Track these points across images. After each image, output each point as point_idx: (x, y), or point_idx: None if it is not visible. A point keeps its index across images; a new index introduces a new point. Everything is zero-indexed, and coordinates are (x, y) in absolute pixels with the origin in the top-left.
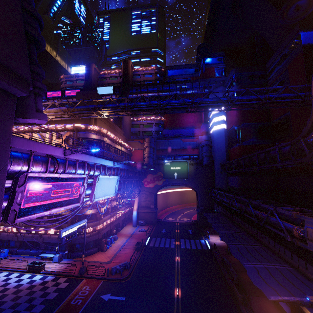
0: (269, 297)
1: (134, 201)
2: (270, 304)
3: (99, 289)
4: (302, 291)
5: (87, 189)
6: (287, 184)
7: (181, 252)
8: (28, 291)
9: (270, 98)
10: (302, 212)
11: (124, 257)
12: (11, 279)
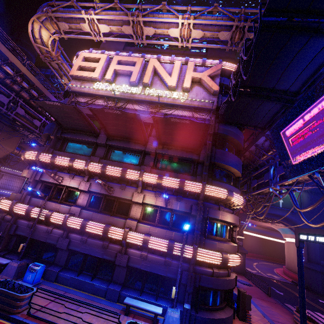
0: None
1: None
2: None
3: None
4: None
5: None
6: None
7: None
8: None
9: None
10: None
11: None
12: None
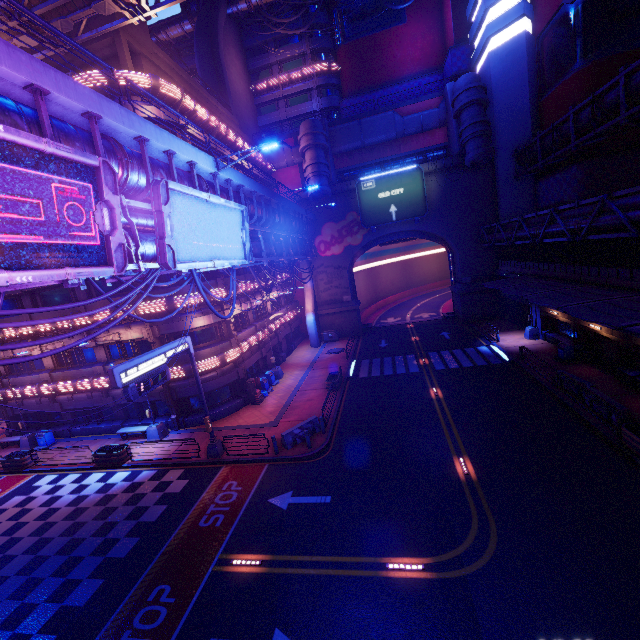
0: None
1: (303, 296)
2: None
3: (262, 485)
4: None
5: (147, 237)
6: None
7: (440, 377)
8: (98, 509)
9: None
10: None
11: (307, 409)
12: (64, 488)
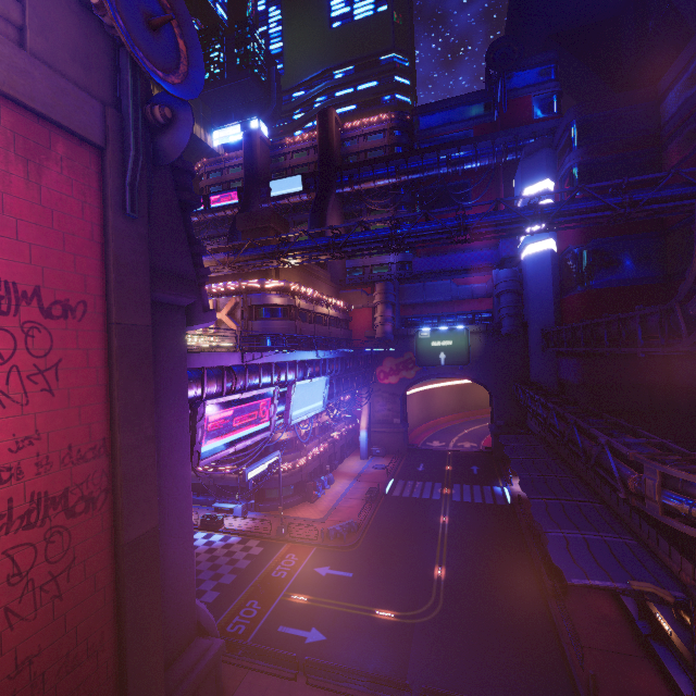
0: (569, 579)
1: (360, 411)
2: (607, 601)
3: (311, 560)
4: (632, 576)
5: (278, 404)
6: (691, 375)
7: (452, 507)
8: (208, 555)
9: (635, 202)
10: (665, 448)
11: (348, 514)
12: None
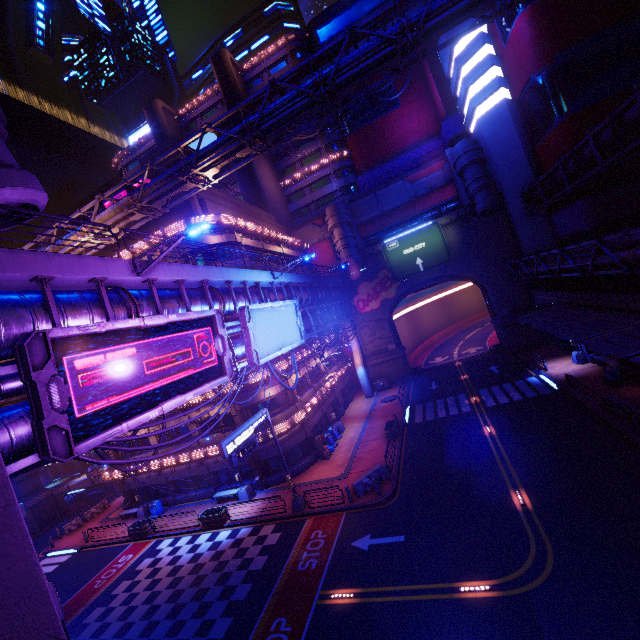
0: None
1: (350, 350)
2: None
3: (344, 531)
4: None
5: (236, 344)
6: None
7: (491, 414)
8: (214, 563)
9: None
10: None
11: (371, 459)
12: (181, 549)
